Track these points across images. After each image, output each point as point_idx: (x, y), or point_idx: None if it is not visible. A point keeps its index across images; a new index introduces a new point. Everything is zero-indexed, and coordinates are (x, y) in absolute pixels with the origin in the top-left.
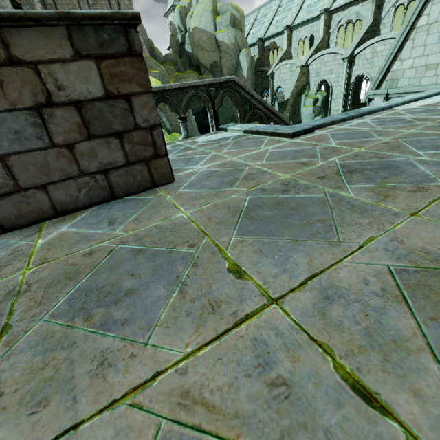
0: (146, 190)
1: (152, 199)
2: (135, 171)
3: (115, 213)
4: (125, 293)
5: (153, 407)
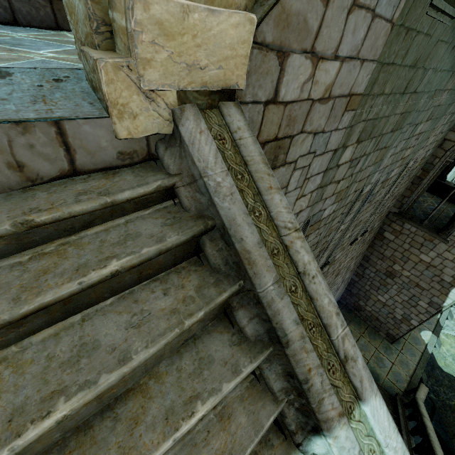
0: (49, 29)
1: (55, 33)
2: (37, 4)
3: (18, 30)
4: (25, 45)
5: (39, 57)
